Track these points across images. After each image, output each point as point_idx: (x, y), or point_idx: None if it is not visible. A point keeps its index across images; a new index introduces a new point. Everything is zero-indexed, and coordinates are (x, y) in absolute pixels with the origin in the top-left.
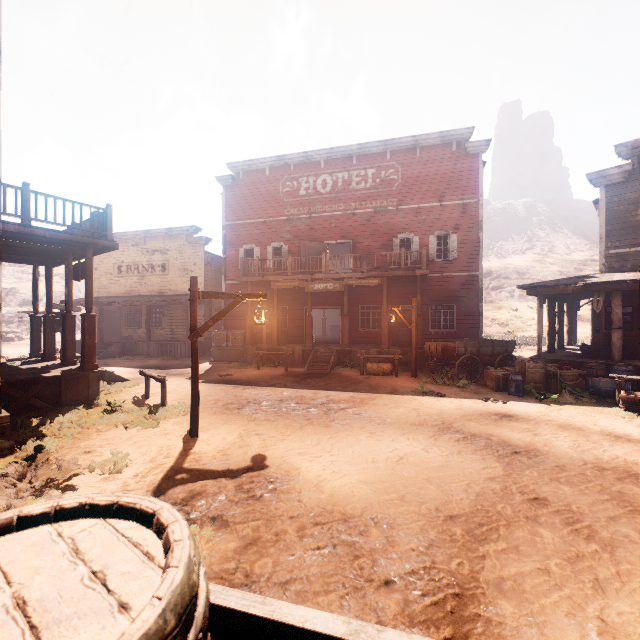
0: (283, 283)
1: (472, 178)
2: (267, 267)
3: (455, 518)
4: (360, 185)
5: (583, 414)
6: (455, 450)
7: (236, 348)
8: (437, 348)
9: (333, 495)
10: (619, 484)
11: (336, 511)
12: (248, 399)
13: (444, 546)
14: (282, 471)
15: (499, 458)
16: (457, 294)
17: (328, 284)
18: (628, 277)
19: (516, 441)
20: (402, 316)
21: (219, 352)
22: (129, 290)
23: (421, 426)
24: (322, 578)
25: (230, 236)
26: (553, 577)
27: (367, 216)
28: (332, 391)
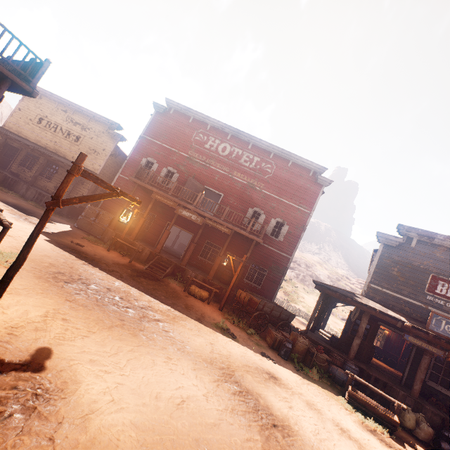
0: (162, 198)
1: (313, 197)
2: (156, 181)
3: None
4: (246, 163)
5: (322, 395)
6: (230, 406)
7: (100, 226)
8: (245, 298)
9: (95, 440)
10: None
11: None
12: (81, 276)
13: None
14: (59, 381)
15: (261, 429)
16: (272, 264)
17: (193, 215)
18: (378, 307)
19: (276, 410)
20: (233, 263)
21: (85, 222)
22: (39, 139)
23: (211, 365)
24: None
25: (141, 145)
26: None
27: (241, 185)
28: (156, 298)
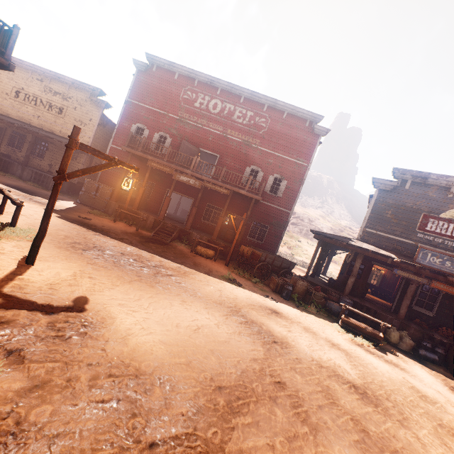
0: (158, 165)
1: (310, 149)
2: (150, 148)
3: (222, 389)
4: (239, 119)
5: (318, 323)
6: (237, 330)
7: (102, 199)
8: (248, 252)
9: (135, 350)
10: (328, 380)
11: (132, 366)
12: (95, 244)
13: (207, 414)
14: (99, 317)
15: (264, 344)
16: (273, 220)
17: (191, 179)
18: (370, 248)
19: (277, 333)
20: (234, 222)
21: (86, 197)
22: (21, 115)
23: (220, 305)
24: (94, 434)
25: (128, 111)
26: (276, 453)
27: (236, 143)
28: (166, 258)
